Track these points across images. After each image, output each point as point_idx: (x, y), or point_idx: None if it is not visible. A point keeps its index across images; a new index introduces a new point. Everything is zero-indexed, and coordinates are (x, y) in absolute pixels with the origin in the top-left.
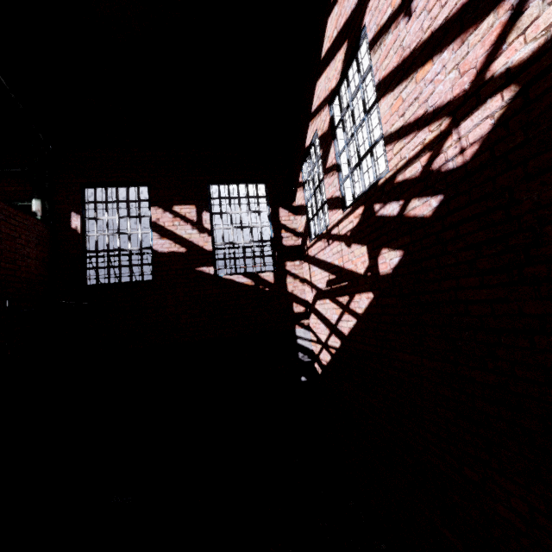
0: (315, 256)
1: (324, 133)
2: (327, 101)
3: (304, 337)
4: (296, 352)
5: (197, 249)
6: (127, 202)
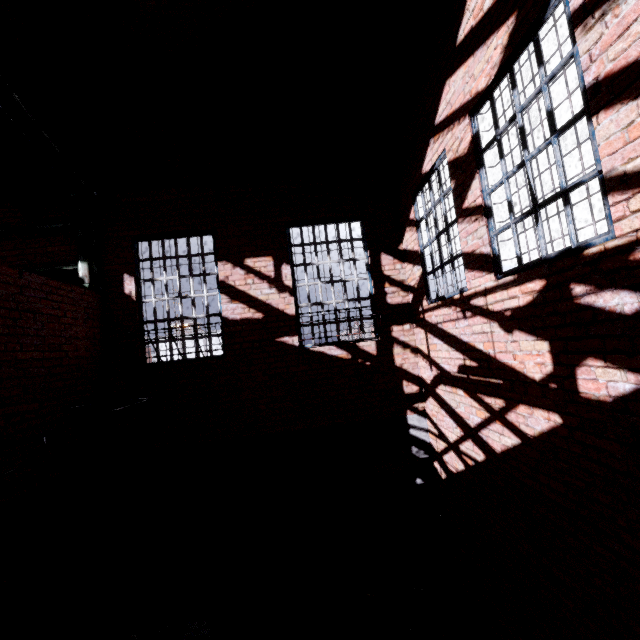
0: (437, 325)
1: (460, 157)
2: (467, 109)
3: (418, 426)
4: (408, 446)
5: (276, 314)
6: (188, 256)
